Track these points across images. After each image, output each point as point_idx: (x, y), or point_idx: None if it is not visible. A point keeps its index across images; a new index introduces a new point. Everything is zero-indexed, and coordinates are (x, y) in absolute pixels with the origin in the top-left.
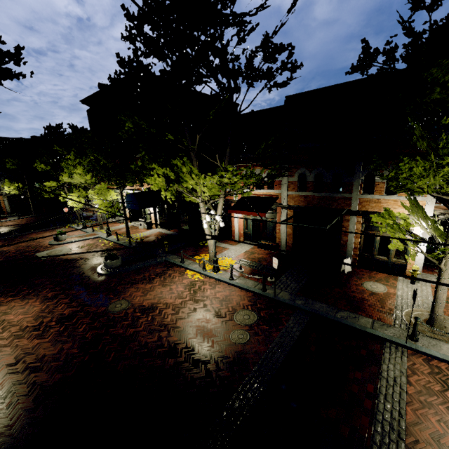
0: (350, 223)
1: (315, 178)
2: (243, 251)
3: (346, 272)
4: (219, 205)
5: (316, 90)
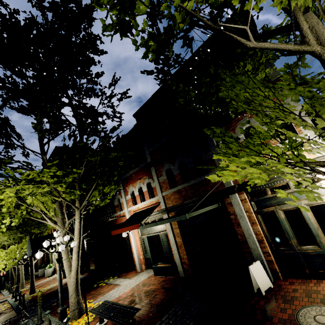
0: (233, 205)
1: (181, 169)
2: (133, 285)
3: (263, 291)
4: (75, 224)
5: (150, 97)
